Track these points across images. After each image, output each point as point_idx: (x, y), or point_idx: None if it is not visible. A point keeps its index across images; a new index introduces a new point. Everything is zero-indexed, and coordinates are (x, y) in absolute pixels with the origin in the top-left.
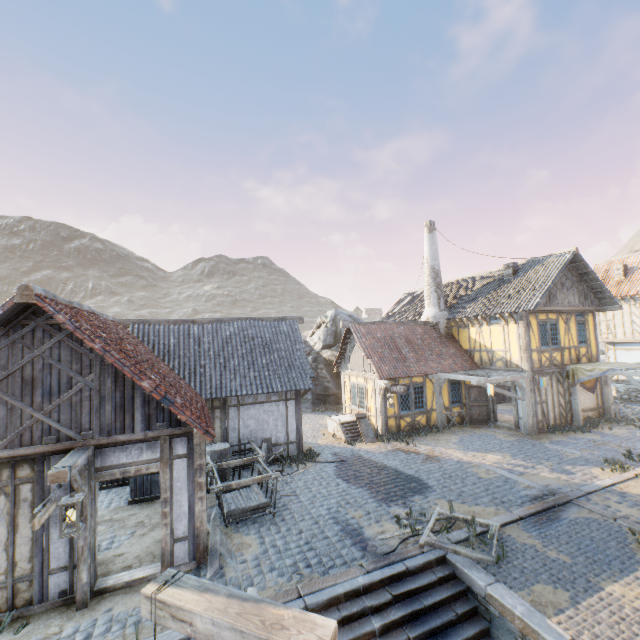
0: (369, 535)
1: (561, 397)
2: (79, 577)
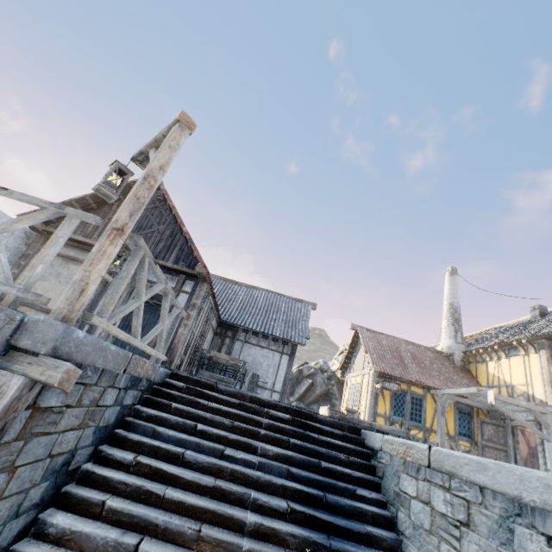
0: None
1: None
2: None
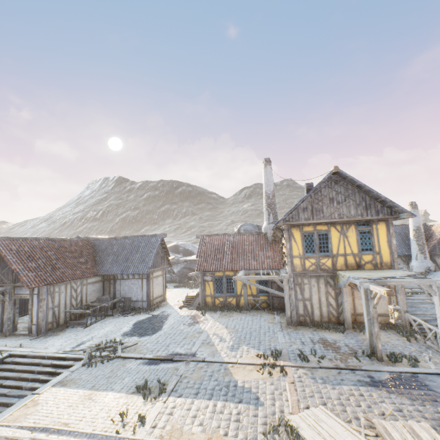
0: (87, 344)
1: (332, 298)
2: (5, 327)
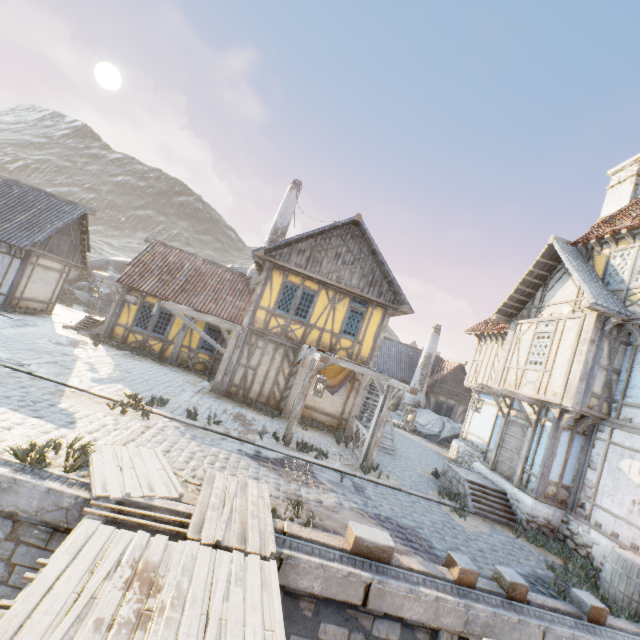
0: None
1: (283, 377)
2: None
